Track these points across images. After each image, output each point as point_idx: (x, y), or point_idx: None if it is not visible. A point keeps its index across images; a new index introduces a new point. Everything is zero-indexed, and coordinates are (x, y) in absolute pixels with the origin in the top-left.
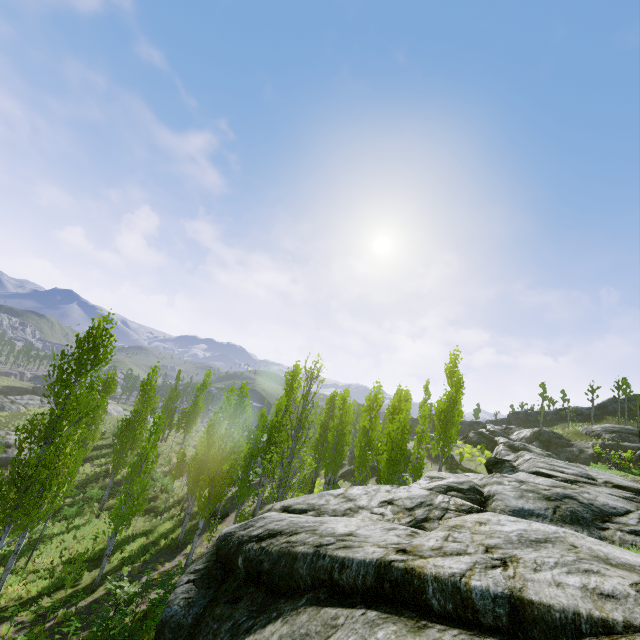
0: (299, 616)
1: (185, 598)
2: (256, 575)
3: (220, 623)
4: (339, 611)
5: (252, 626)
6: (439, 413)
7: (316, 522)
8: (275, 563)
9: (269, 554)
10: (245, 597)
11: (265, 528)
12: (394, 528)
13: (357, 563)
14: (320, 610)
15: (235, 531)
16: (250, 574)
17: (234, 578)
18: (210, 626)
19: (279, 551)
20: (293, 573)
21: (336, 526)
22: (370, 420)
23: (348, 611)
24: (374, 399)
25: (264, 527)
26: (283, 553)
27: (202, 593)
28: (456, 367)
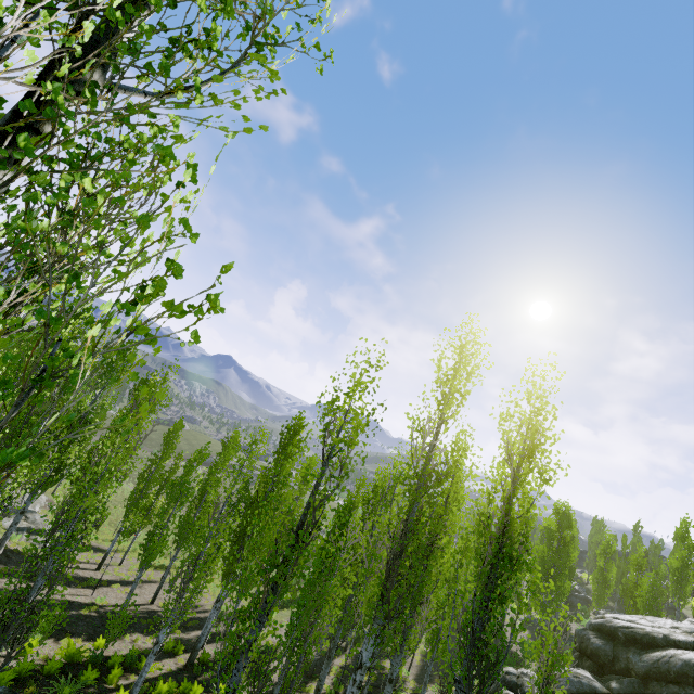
0: (669, 650)
1: (600, 642)
2: (632, 640)
3: (626, 651)
4: (685, 650)
5: (647, 652)
6: (673, 570)
7: (646, 627)
8: (643, 636)
9: (637, 633)
10: (630, 646)
11: (621, 624)
12: (688, 636)
13: (685, 640)
14: (677, 649)
15: (603, 622)
16: (628, 639)
17: (618, 640)
18: (621, 652)
19: (643, 633)
20: (655, 640)
21: (659, 630)
22: (605, 562)
23: (688, 650)
24: (606, 544)
25: (620, 624)
26: (645, 634)
27: (606, 642)
28: (687, 533)
